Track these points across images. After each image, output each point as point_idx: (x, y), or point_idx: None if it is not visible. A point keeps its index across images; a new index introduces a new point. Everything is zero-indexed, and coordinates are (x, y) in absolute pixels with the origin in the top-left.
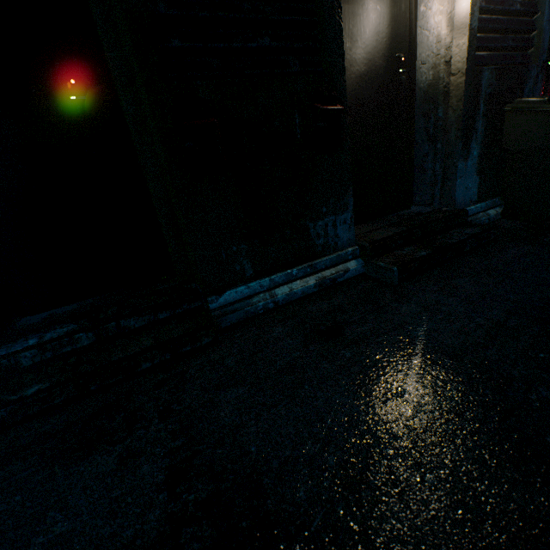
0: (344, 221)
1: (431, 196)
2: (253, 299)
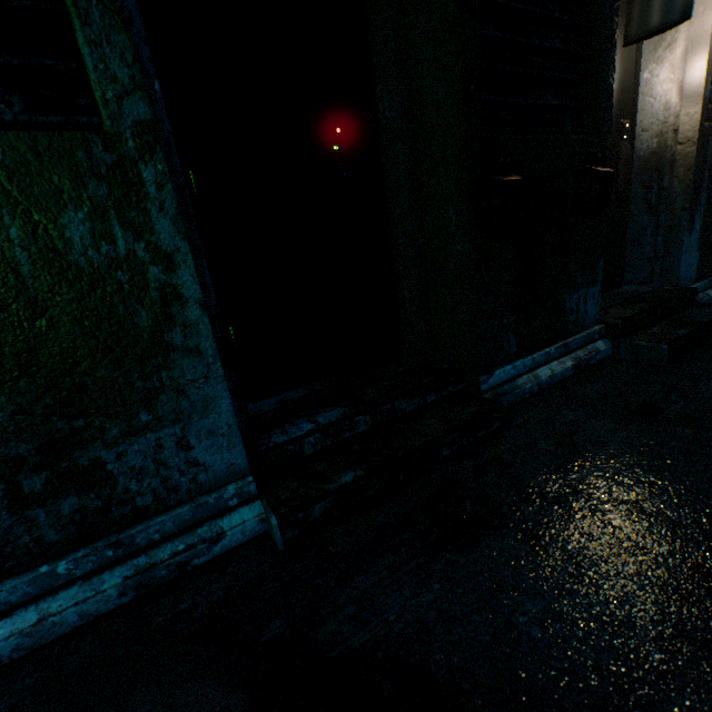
0: (592, 295)
1: (650, 273)
2: (518, 381)
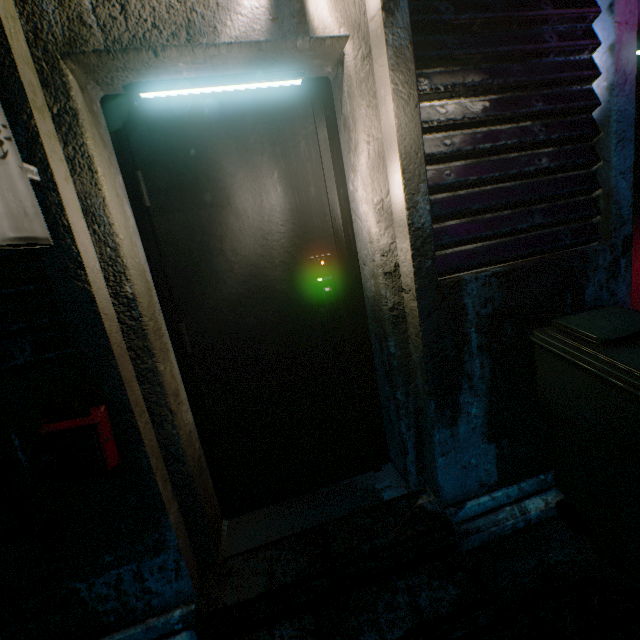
0: (161, 566)
1: (404, 467)
2: None
